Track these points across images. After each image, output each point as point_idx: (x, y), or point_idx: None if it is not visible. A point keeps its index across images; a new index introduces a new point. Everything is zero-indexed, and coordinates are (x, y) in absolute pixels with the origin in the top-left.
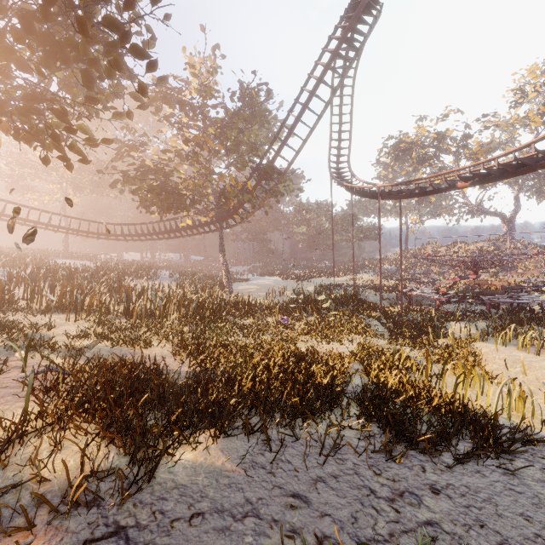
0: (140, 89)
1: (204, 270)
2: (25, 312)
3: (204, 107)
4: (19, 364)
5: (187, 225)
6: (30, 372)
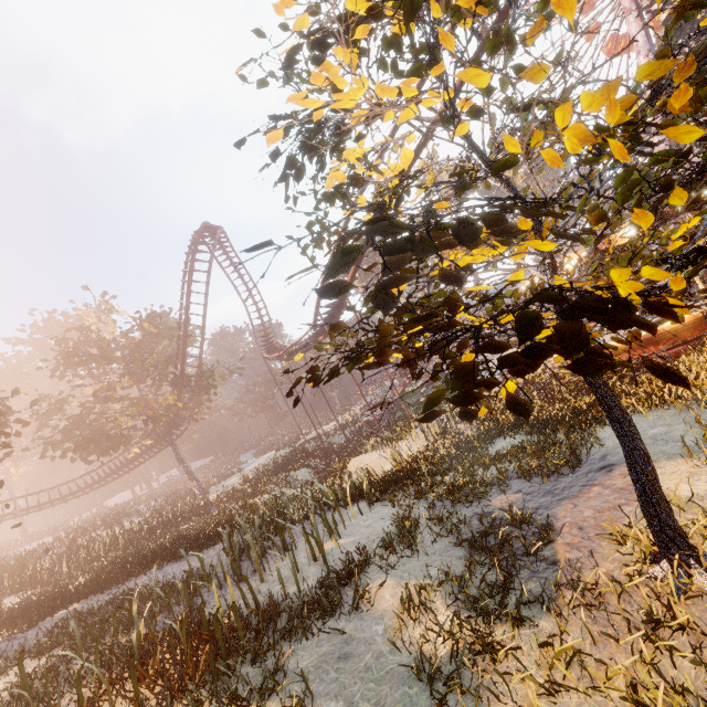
0: (7, 446)
1: (201, 478)
2: None
3: (106, 354)
4: None
5: (140, 451)
6: None
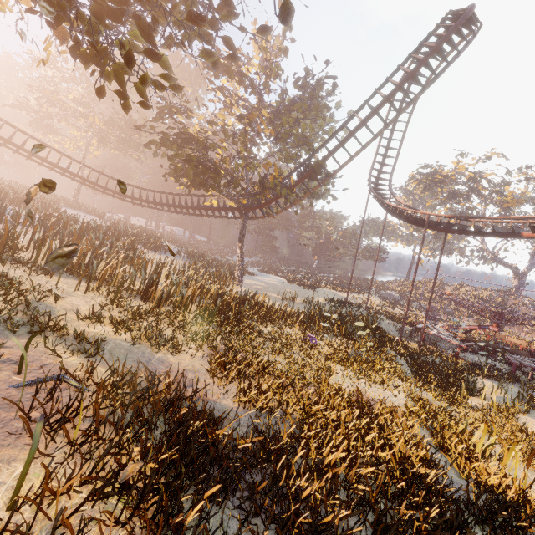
0: (281, 10)
1: (209, 253)
2: (27, 267)
3: (265, 86)
4: (12, 356)
5: (210, 205)
6: (27, 375)
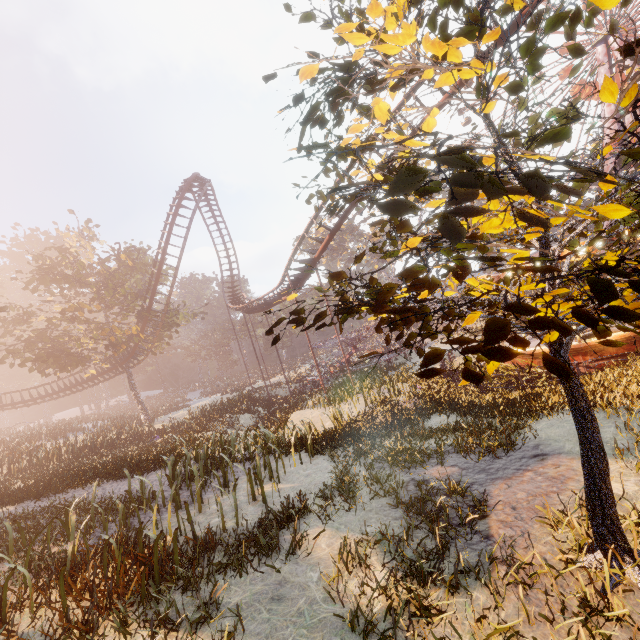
0: None
1: (148, 407)
2: None
3: (80, 277)
4: None
5: (97, 373)
6: None
